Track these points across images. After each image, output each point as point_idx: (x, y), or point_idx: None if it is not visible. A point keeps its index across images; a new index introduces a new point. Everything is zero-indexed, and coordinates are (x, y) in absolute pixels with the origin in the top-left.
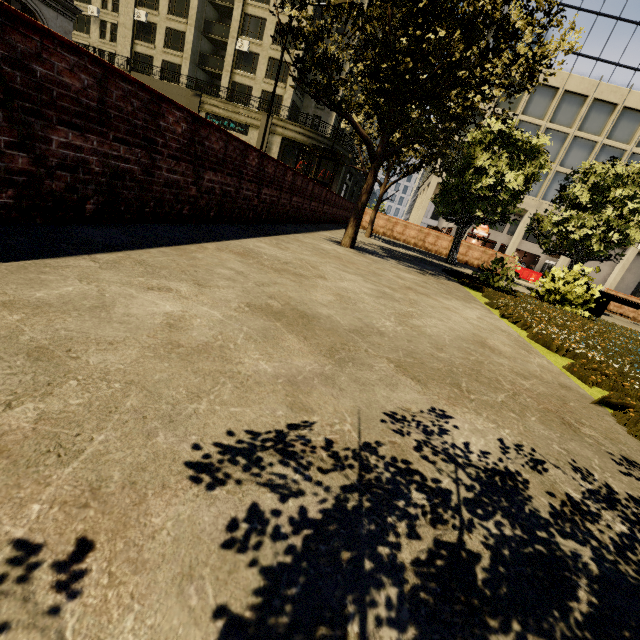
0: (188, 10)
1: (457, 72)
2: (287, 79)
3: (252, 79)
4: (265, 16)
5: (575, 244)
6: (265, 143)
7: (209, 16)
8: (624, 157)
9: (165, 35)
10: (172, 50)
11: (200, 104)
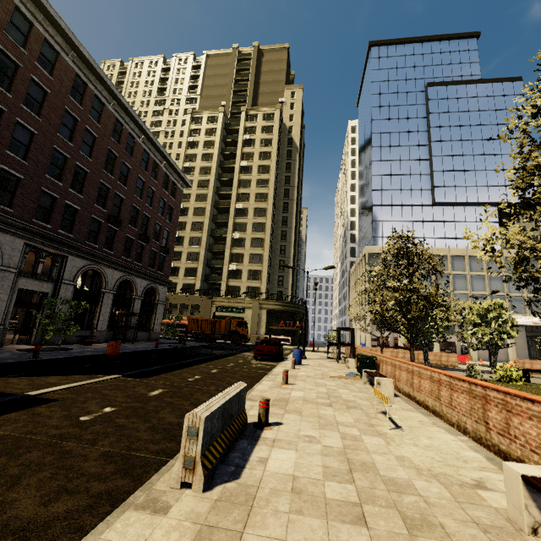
0: (198, 257)
1: (430, 311)
2: (261, 278)
3: (240, 282)
4: (243, 252)
5: (487, 342)
6: (257, 315)
7: (209, 257)
8: (467, 277)
9: (184, 271)
10: (189, 277)
11: (212, 302)
